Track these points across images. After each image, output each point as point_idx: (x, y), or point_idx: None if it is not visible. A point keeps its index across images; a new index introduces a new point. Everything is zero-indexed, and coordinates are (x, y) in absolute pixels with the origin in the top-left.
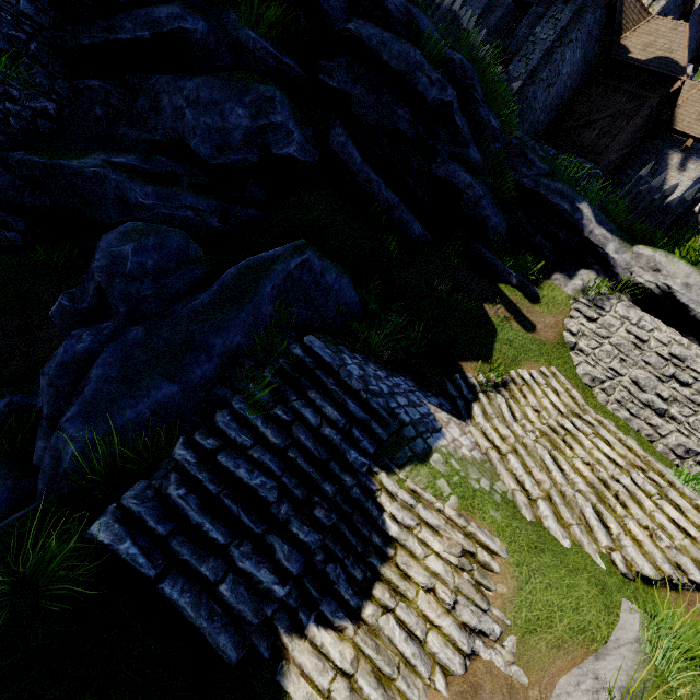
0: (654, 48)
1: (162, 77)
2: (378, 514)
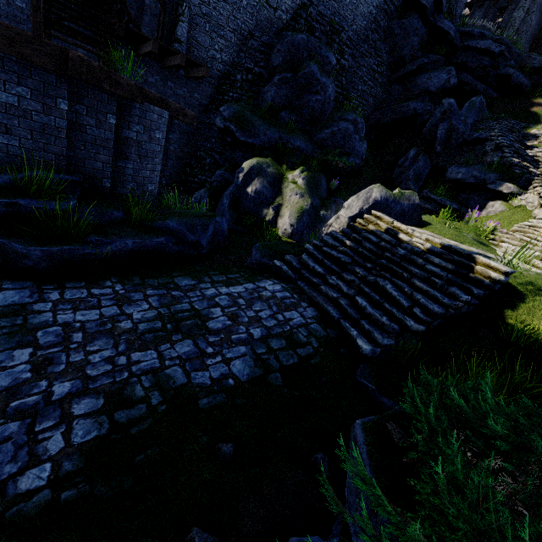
0: None
1: (416, 77)
2: (531, 134)
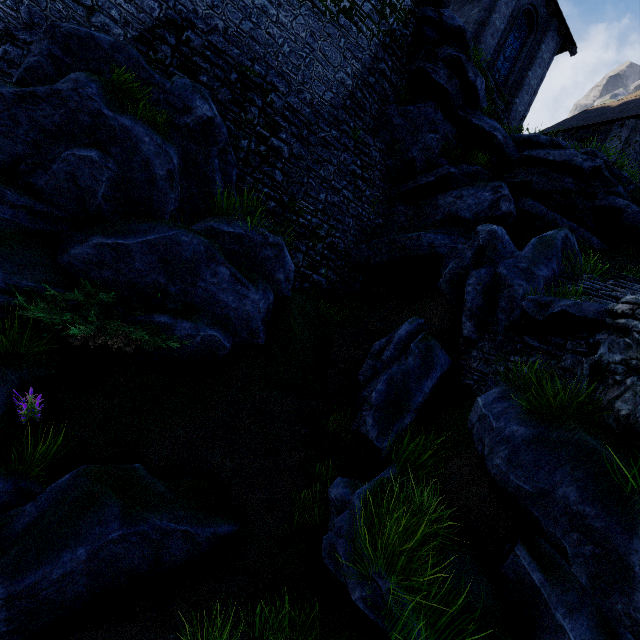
0: None
1: (437, 195)
2: None
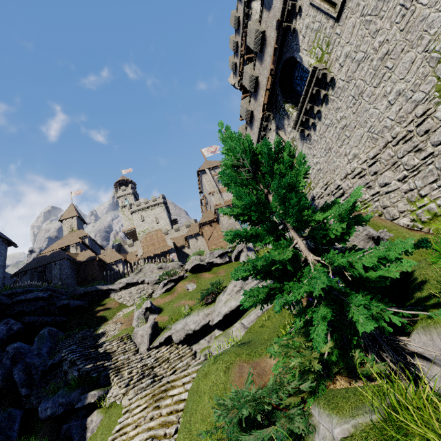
0: (86, 257)
1: None
2: (100, 333)
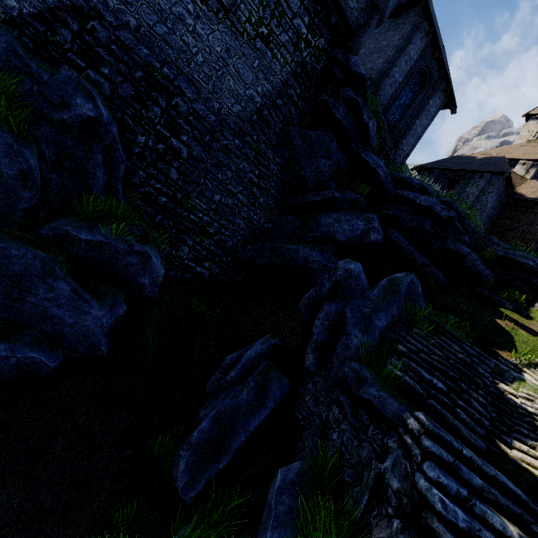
0: None
1: (321, 213)
2: (513, 402)
